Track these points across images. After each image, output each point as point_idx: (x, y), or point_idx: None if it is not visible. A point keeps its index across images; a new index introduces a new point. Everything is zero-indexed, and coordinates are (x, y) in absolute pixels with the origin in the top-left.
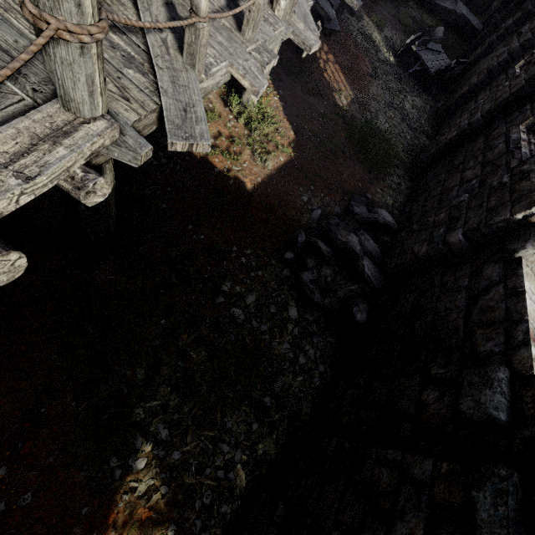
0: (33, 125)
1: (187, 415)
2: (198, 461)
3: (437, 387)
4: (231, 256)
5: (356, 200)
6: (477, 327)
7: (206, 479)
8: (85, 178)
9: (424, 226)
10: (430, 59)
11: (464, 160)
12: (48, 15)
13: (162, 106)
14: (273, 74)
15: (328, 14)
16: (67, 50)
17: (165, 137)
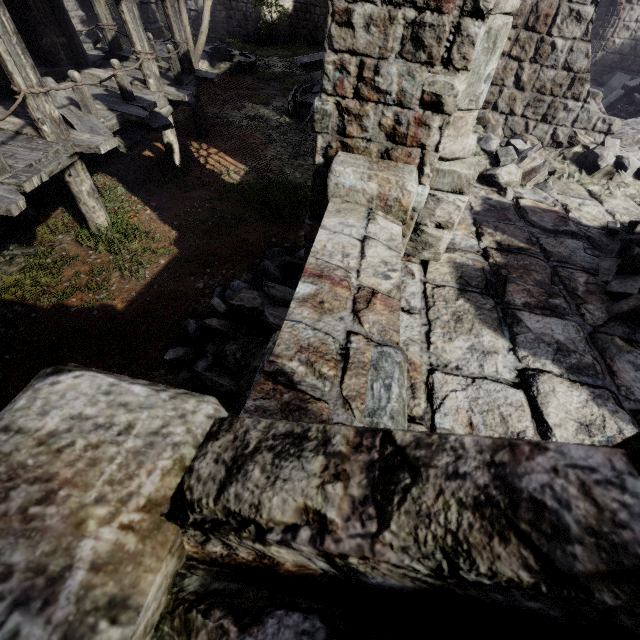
0: None
1: None
2: None
3: None
4: None
5: (269, 256)
6: None
7: None
8: None
9: None
10: None
11: None
12: None
13: None
14: (143, 194)
15: (138, 116)
16: None
17: (3, 308)
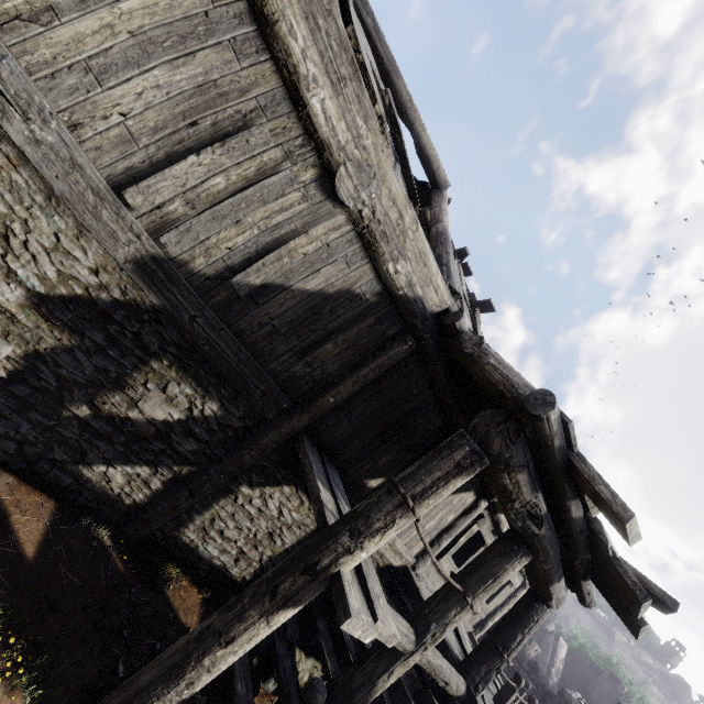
0: None
1: None
2: None
3: None
4: None
5: None
6: None
7: None
8: None
9: None
10: None
11: None
12: None
13: None
14: None
15: None
16: None
17: None
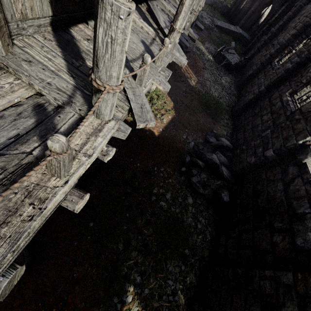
0: (85, 128)
1: (148, 267)
2: (158, 293)
3: (280, 233)
4: (154, 173)
5: (209, 134)
6: (293, 200)
7: (164, 302)
8: (108, 150)
9: (249, 147)
10: (231, 58)
11: (260, 110)
12: (106, 84)
13: (131, 107)
14: None
15: (186, 45)
16: (107, 95)
17: None
